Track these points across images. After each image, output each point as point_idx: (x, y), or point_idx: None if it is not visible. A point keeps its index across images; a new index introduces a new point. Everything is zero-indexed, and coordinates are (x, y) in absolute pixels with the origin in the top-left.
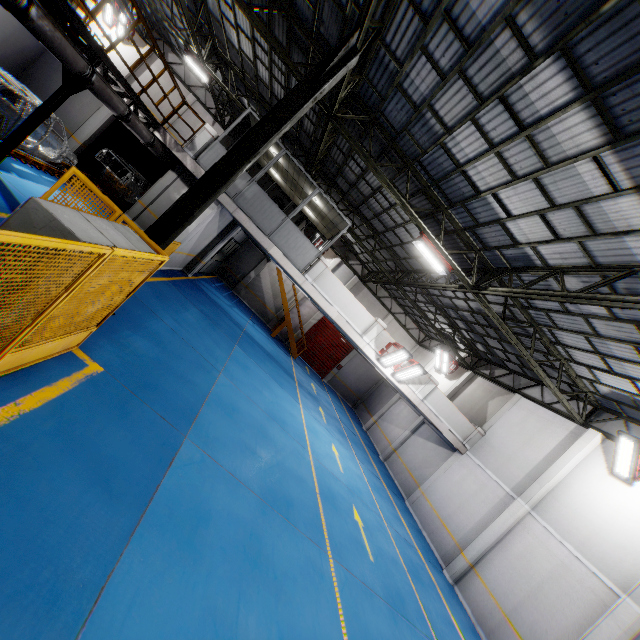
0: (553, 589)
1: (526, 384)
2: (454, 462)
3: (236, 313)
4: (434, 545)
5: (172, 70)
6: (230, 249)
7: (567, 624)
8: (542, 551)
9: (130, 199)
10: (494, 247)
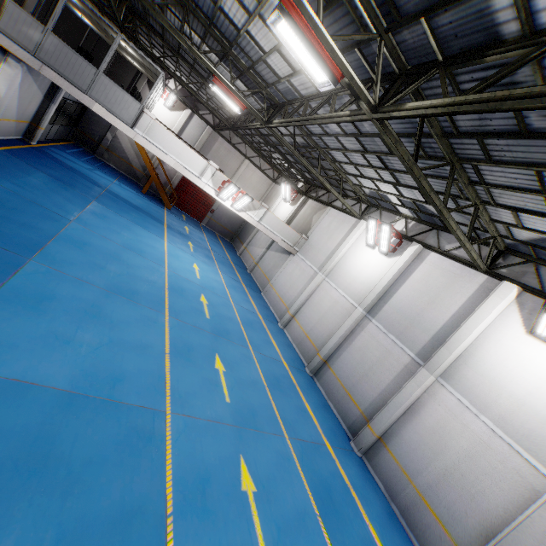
0: (329, 314)
1: (335, 198)
2: (289, 261)
3: (98, 175)
4: (275, 312)
5: None
6: (73, 111)
7: (332, 328)
8: (327, 297)
9: None
10: (271, 84)
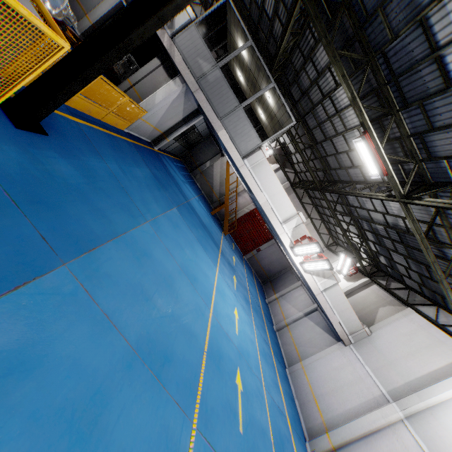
0: None
1: (421, 301)
2: (336, 350)
3: (186, 188)
4: (303, 415)
5: None
6: (194, 139)
7: None
8: None
9: (123, 79)
10: (442, 157)
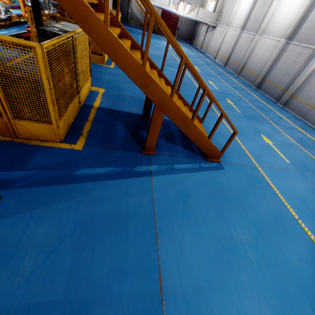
0: (230, 41)
1: None
2: (215, 32)
3: (134, 29)
4: (211, 57)
5: None
6: None
7: (231, 46)
8: (229, 35)
9: None
10: None
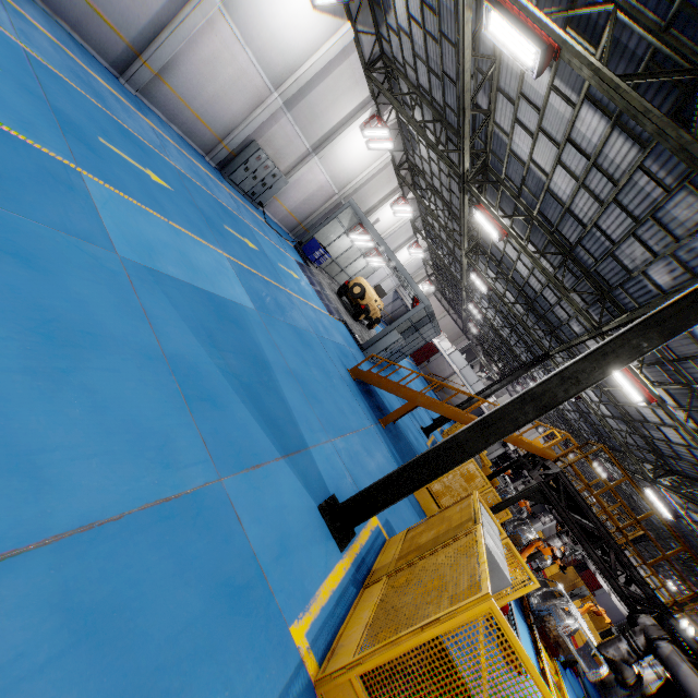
0: None
1: None
2: None
3: None
4: None
5: (509, 394)
6: None
7: None
8: None
9: None
10: None
